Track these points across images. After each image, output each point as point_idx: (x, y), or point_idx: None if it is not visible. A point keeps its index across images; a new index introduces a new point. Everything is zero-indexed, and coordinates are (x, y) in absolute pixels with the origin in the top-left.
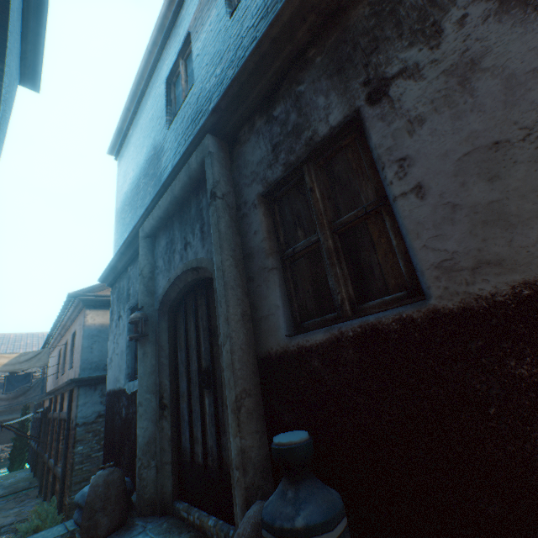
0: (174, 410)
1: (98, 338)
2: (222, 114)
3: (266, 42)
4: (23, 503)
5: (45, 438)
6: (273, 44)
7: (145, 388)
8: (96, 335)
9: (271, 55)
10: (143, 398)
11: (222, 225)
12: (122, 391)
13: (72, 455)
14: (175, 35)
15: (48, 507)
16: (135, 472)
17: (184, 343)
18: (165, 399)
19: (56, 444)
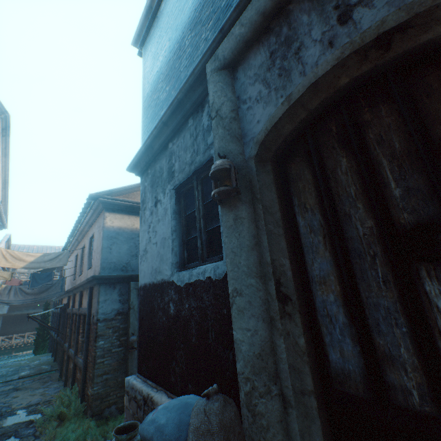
0: (301, 305)
1: (116, 240)
2: None
3: None
4: (47, 384)
5: (64, 330)
6: None
7: (245, 269)
8: (114, 237)
9: None
10: (242, 283)
11: None
12: (166, 283)
13: (94, 348)
14: None
15: (71, 395)
16: (203, 386)
17: (316, 198)
18: (283, 287)
19: (76, 336)
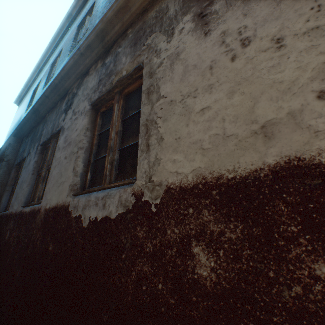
0: None
1: None
2: (19, 131)
3: (25, 120)
4: None
5: None
6: (28, 121)
7: None
8: None
9: (28, 123)
10: None
11: (1, 171)
12: None
13: None
14: (41, 73)
15: None
16: None
17: None
18: None
19: None
